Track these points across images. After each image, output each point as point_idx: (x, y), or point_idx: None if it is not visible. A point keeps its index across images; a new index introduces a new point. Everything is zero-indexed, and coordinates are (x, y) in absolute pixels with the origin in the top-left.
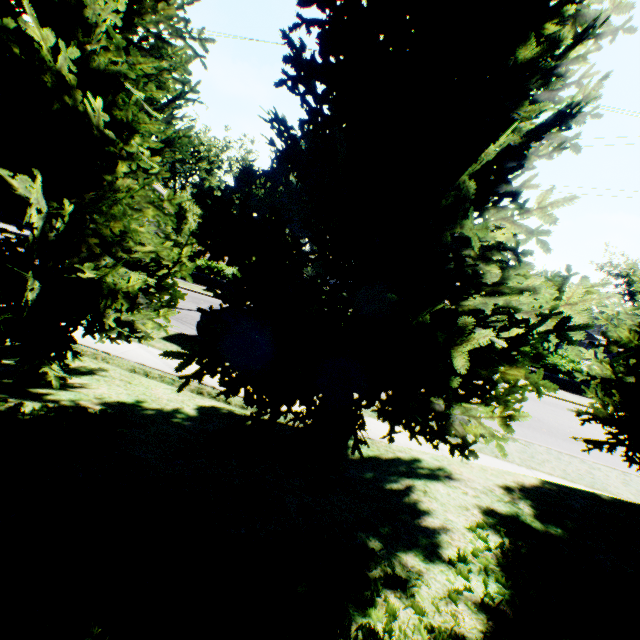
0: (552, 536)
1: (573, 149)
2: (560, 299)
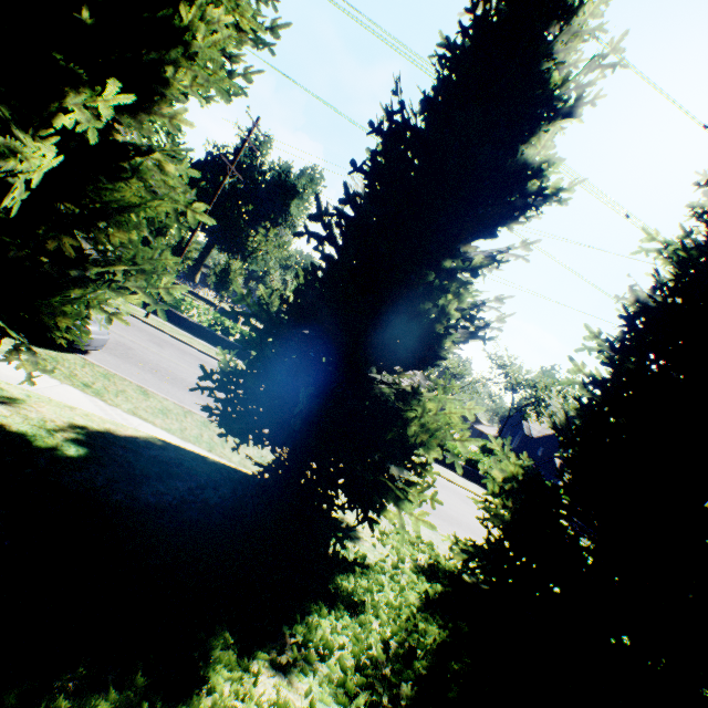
0: (47, 453)
1: (221, 96)
2: (130, 211)
